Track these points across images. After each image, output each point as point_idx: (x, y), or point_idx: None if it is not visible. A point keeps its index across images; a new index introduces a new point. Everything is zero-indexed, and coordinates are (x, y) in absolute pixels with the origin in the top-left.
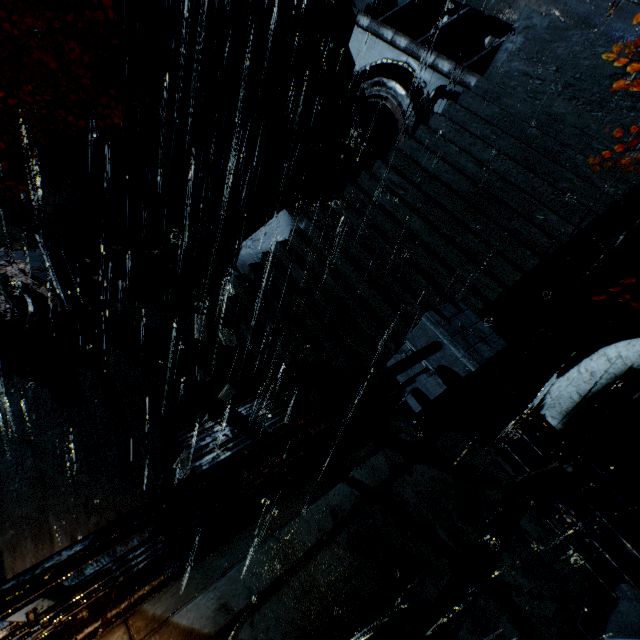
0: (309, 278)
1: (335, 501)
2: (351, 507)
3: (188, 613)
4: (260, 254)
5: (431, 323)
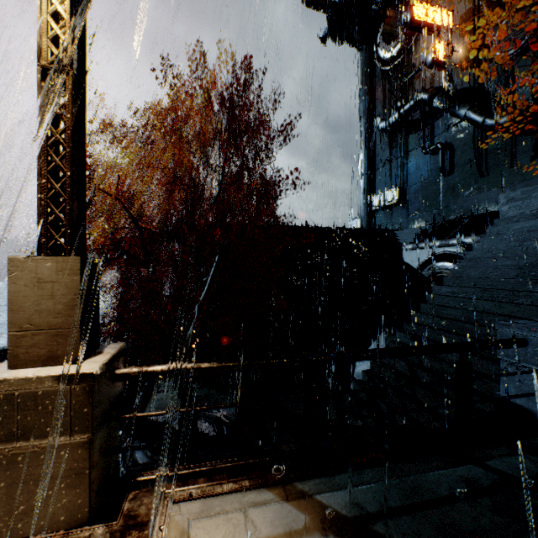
0: (409, 364)
1: (466, 474)
2: (490, 483)
3: (327, 497)
4: (369, 364)
5: (504, 326)
